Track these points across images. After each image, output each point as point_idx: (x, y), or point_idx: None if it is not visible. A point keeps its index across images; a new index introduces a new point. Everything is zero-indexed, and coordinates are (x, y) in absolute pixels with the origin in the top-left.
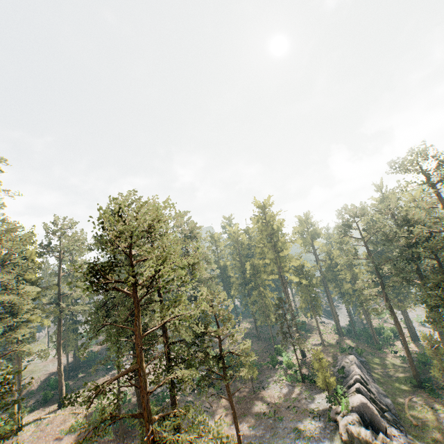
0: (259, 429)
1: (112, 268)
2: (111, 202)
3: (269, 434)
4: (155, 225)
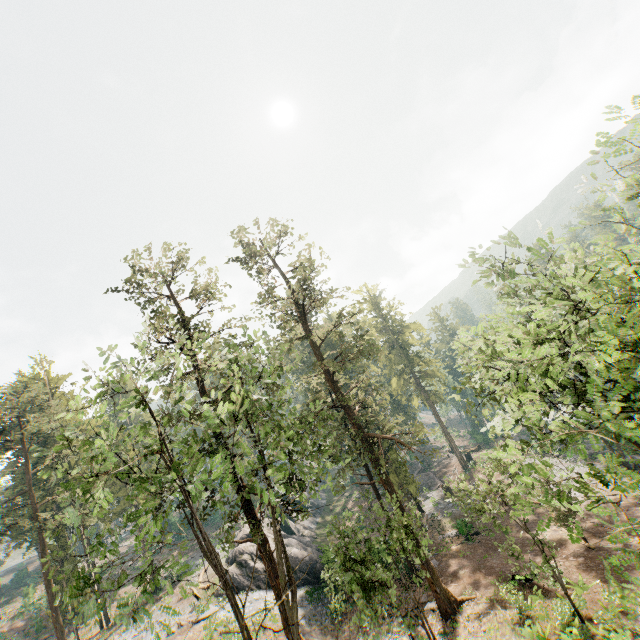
0: (193, 555)
1: (3, 432)
2: (0, 388)
3: (199, 554)
4: (38, 397)
